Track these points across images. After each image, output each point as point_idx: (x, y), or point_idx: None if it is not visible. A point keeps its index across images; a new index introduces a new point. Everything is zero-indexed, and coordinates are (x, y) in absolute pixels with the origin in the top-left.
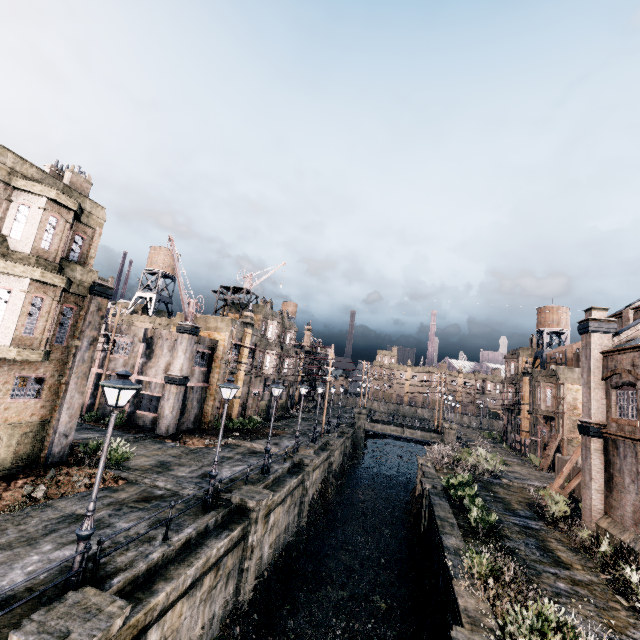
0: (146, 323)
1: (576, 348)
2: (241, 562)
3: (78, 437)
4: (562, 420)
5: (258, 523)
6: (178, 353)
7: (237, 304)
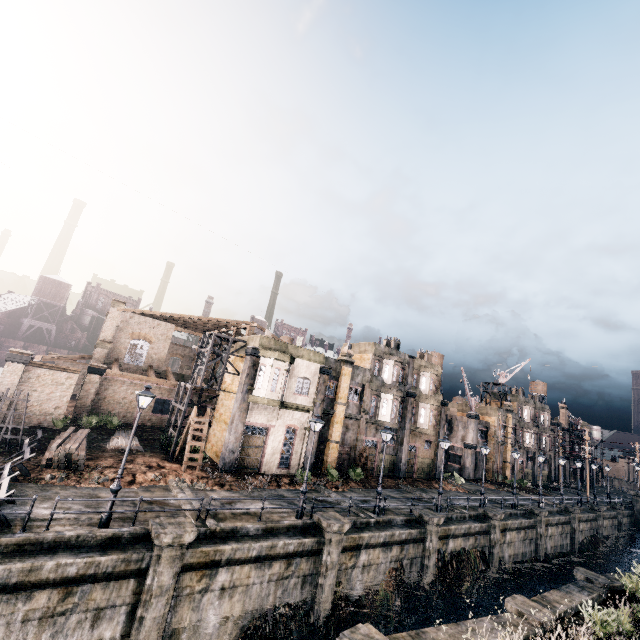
0: None
1: None
2: (535, 540)
3: None
4: None
5: (541, 523)
6: (469, 430)
7: (495, 394)
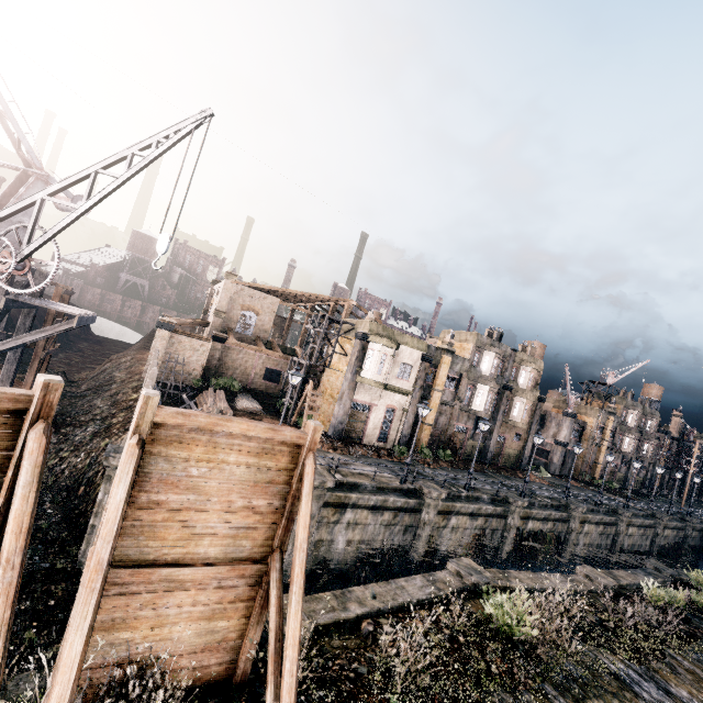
0: None
1: None
2: (613, 536)
3: None
4: None
5: (623, 522)
6: (563, 428)
7: (599, 394)
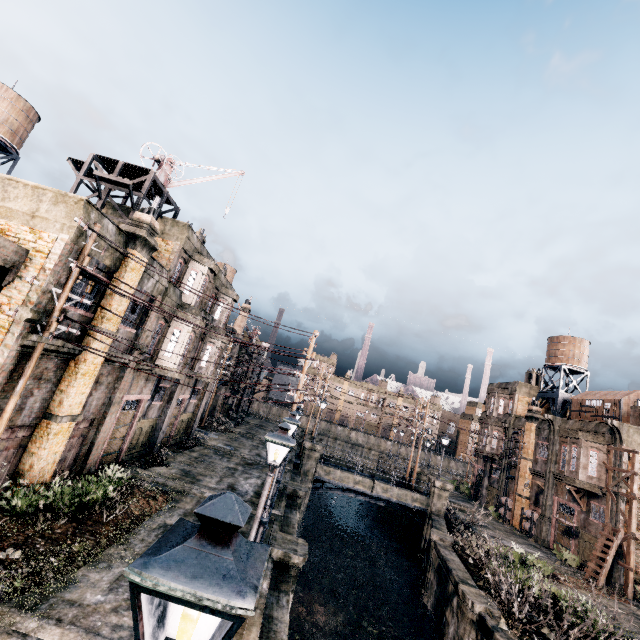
0: None
1: (638, 399)
2: None
3: None
4: (629, 507)
5: None
6: None
7: (128, 209)
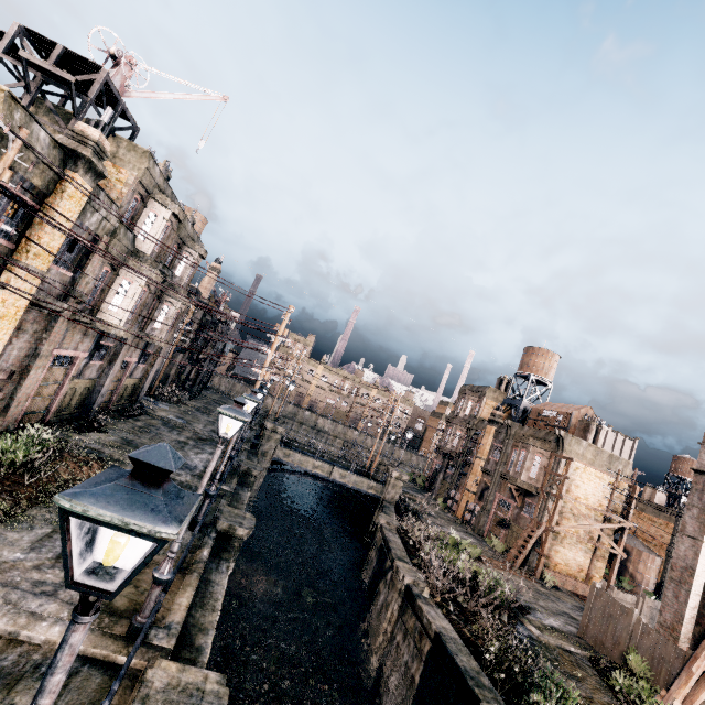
0: None
1: (586, 414)
2: None
3: None
4: (555, 505)
5: None
6: None
7: (68, 115)
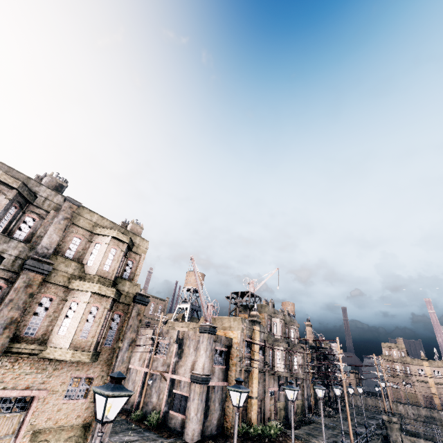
0: (183, 328)
1: None
2: None
3: (121, 439)
4: None
5: None
6: (200, 351)
7: (245, 306)
